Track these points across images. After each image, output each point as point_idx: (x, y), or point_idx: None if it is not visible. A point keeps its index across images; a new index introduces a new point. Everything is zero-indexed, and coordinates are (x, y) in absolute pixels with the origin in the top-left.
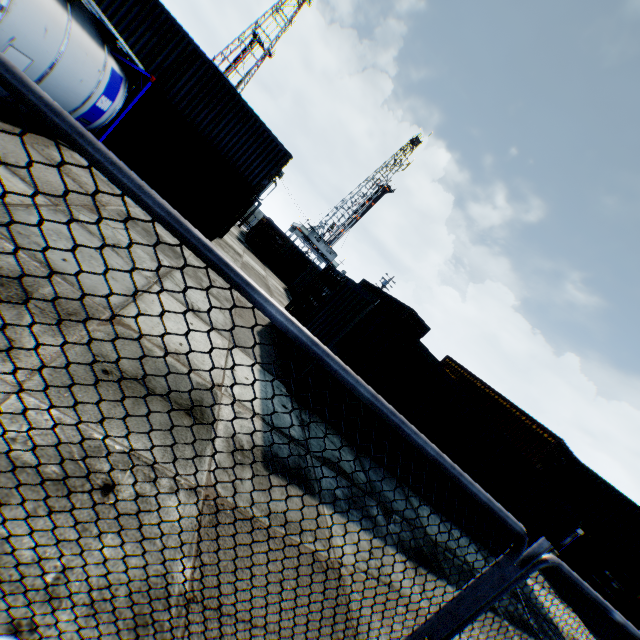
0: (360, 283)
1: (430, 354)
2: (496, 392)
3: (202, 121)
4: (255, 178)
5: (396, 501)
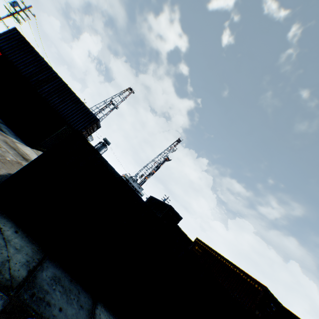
0: (148, 197)
1: (119, 174)
2: (224, 257)
3: (54, 102)
4: (78, 128)
5: (62, 309)
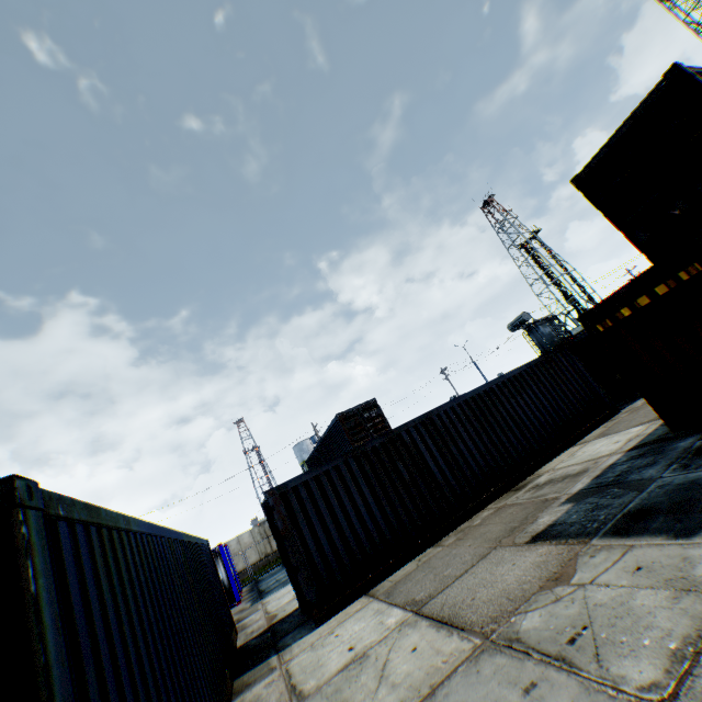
0: None
1: None
2: None
3: None
4: None
5: None
